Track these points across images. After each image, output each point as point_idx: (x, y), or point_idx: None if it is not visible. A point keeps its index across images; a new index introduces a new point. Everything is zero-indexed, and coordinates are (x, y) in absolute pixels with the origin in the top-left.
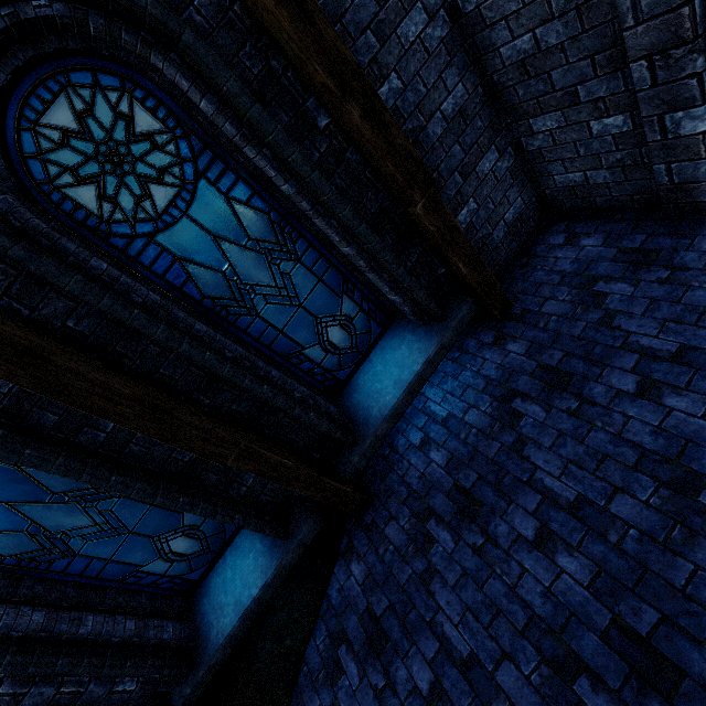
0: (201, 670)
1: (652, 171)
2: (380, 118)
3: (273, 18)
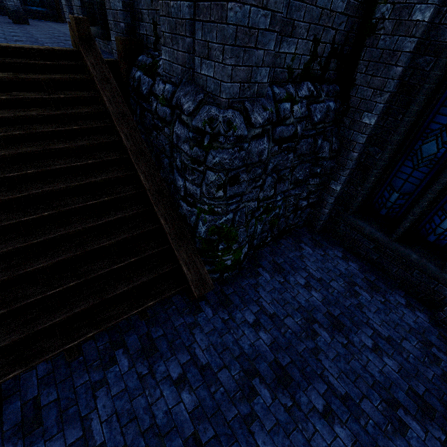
0: None
1: None
2: None
3: None
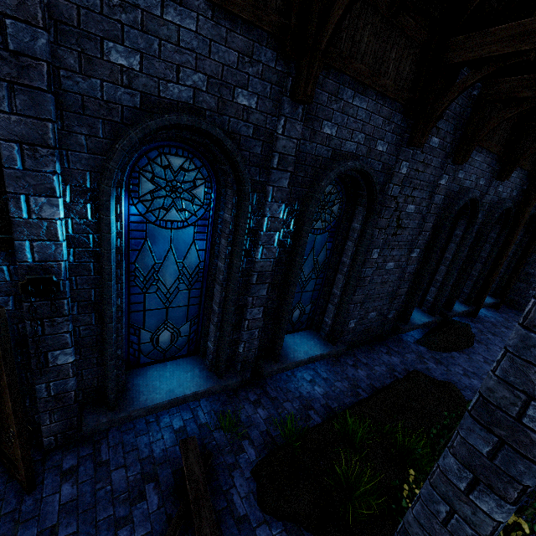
0: (454, 313)
1: None
2: (525, 260)
3: (532, 240)
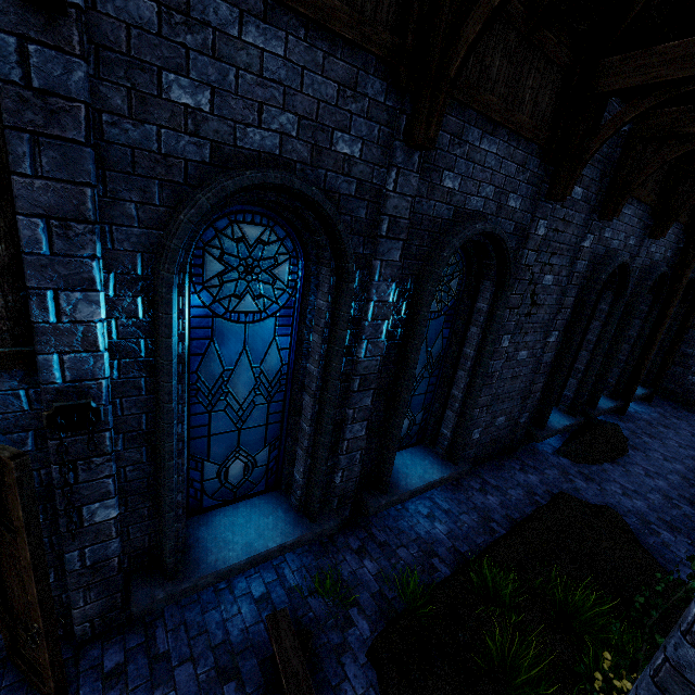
0: (600, 411)
1: (694, 395)
2: (682, 338)
3: (689, 311)
